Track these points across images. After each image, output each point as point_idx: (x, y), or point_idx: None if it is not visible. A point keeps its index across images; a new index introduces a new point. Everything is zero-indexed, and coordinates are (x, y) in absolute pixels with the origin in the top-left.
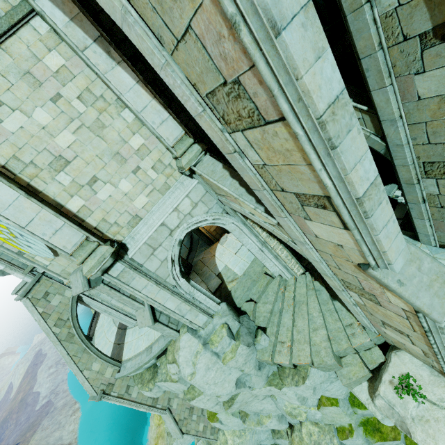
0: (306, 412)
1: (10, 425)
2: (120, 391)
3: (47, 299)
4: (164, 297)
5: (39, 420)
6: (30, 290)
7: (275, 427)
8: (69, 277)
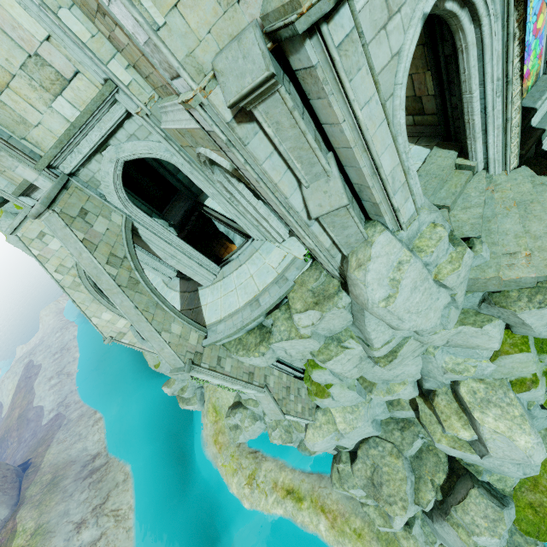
0: (475, 366)
1: (10, 443)
2: (211, 362)
3: (86, 220)
4: (384, 140)
5: (50, 434)
6: (55, 199)
7: (405, 396)
8: (213, 62)
